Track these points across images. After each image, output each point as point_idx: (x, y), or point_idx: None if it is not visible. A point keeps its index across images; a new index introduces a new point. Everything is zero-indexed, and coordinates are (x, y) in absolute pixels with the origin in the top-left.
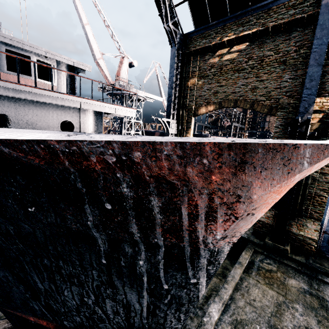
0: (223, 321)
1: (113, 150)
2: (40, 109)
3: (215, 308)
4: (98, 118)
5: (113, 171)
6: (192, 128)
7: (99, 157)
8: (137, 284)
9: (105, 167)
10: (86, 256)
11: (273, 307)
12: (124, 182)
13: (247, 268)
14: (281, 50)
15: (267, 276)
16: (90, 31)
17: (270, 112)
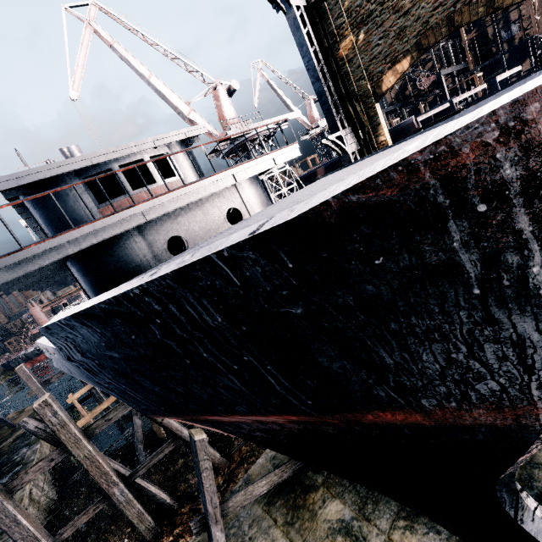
0: None
1: (496, 121)
2: (199, 210)
3: None
4: (259, 185)
5: (492, 154)
6: (382, 124)
7: (475, 142)
8: (531, 304)
9: (480, 153)
10: (449, 295)
11: None
12: (505, 161)
13: None
14: None
15: None
16: (159, 82)
17: None
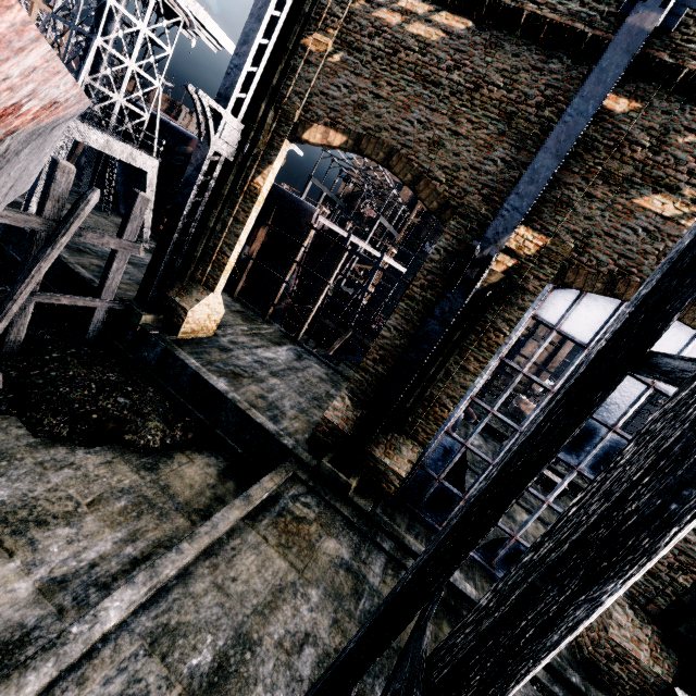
0: (130, 630)
1: None
2: None
3: (124, 600)
4: None
5: None
6: (275, 167)
7: None
8: None
9: None
10: None
11: (266, 594)
12: None
13: (259, 509)
14: (519, 85)
15: (290, 529)
16: None
17: (441, 213)
